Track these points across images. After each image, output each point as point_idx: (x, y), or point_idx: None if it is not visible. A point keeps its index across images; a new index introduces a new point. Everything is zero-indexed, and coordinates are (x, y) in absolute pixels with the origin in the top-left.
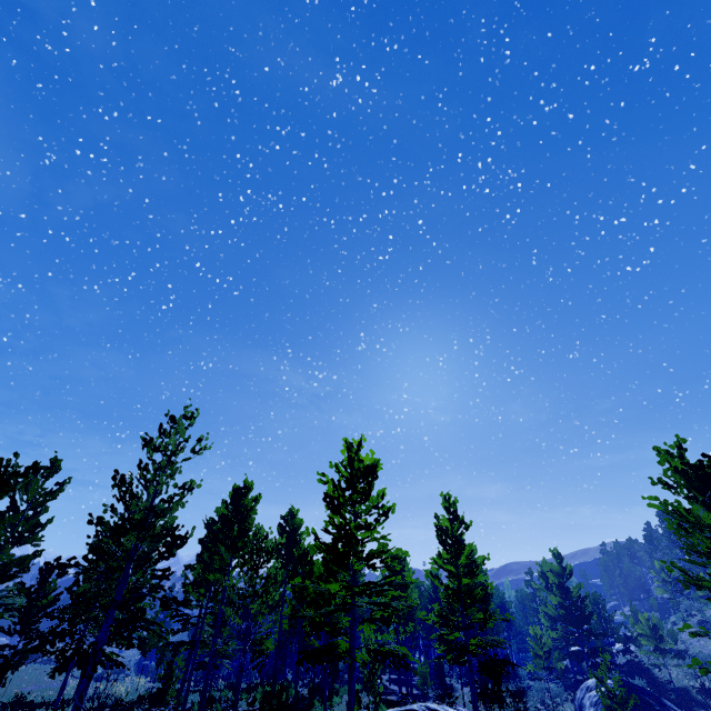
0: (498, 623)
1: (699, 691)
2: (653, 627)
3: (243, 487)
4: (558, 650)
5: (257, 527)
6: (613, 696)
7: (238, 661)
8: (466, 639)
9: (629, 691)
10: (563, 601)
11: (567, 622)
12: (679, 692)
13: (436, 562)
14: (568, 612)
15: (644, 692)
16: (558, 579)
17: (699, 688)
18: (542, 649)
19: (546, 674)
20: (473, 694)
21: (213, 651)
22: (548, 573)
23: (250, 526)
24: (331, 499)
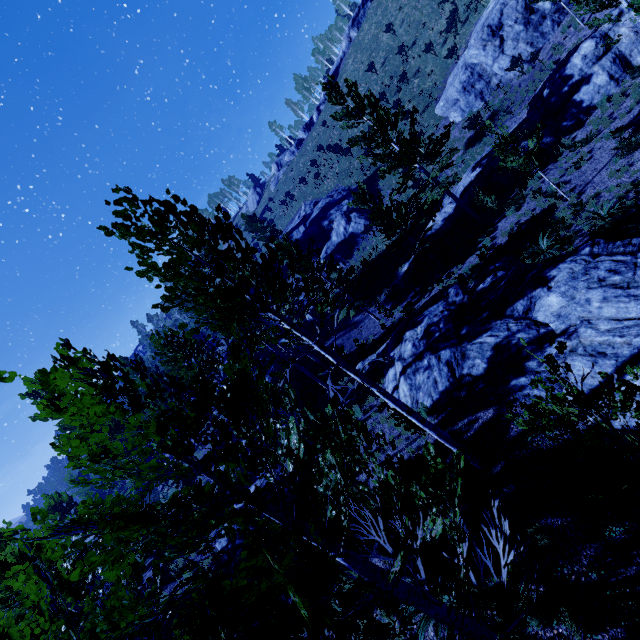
0: None
1: None
2: None
3: None
4: None
5: None
6: None
7: None
8: None
9: None
10: None
11: None
12: None
13: None
14: None
15: None
16: None
17: None
18: None
19: None
20: None
21: None
22: None
23: None
24: None
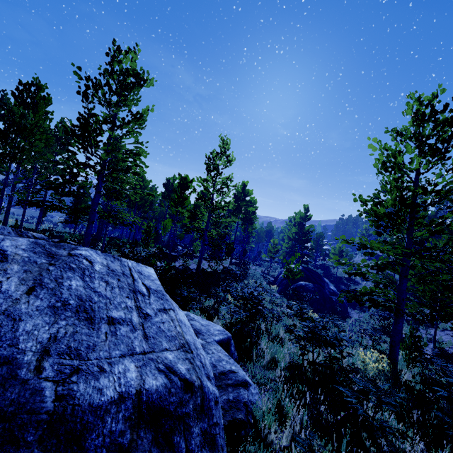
0: (263, 237)
1: (346, 279)
2: (341, 251)
3: (31, 84)
4: (285, 252)
5: (43, 120)
6: (291, 271)
7: (121, 231)
8: (206, 228)
9: (306, 272)
10: (298, 231)
11: (295, 241)
12: (337, 278)
13: (197, 180)
14: (298, 237)
15: (316, 274)
16: (301, 220)
17: (347, 278)
18: (274, 249)
19: (271, 260)
20: (200, 255)
21: (10, 200)
22: (296, 217)
23: (38, 119)
24: (84, 93)
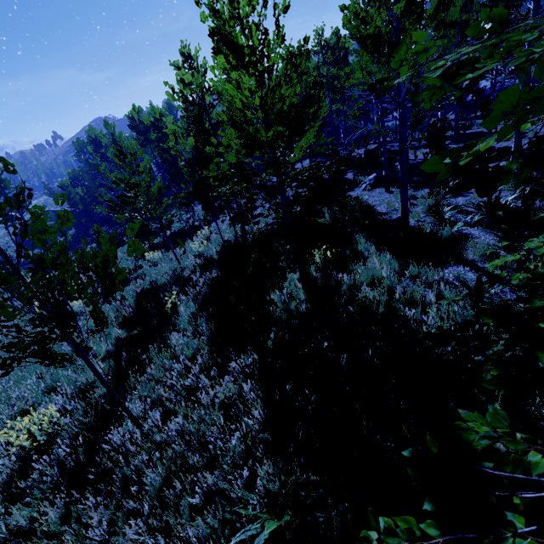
0: None
1: None
2: None
3: None
4: None
5: None
6: None
7: None
8: None
9: None
10: None
11: None
12: None
13: None
14: None
15: None
16: None
17: None
18: None
19: None
20: None
21: None
22: None
23: None
24: None
